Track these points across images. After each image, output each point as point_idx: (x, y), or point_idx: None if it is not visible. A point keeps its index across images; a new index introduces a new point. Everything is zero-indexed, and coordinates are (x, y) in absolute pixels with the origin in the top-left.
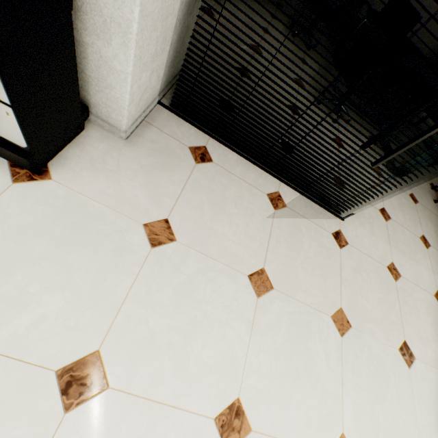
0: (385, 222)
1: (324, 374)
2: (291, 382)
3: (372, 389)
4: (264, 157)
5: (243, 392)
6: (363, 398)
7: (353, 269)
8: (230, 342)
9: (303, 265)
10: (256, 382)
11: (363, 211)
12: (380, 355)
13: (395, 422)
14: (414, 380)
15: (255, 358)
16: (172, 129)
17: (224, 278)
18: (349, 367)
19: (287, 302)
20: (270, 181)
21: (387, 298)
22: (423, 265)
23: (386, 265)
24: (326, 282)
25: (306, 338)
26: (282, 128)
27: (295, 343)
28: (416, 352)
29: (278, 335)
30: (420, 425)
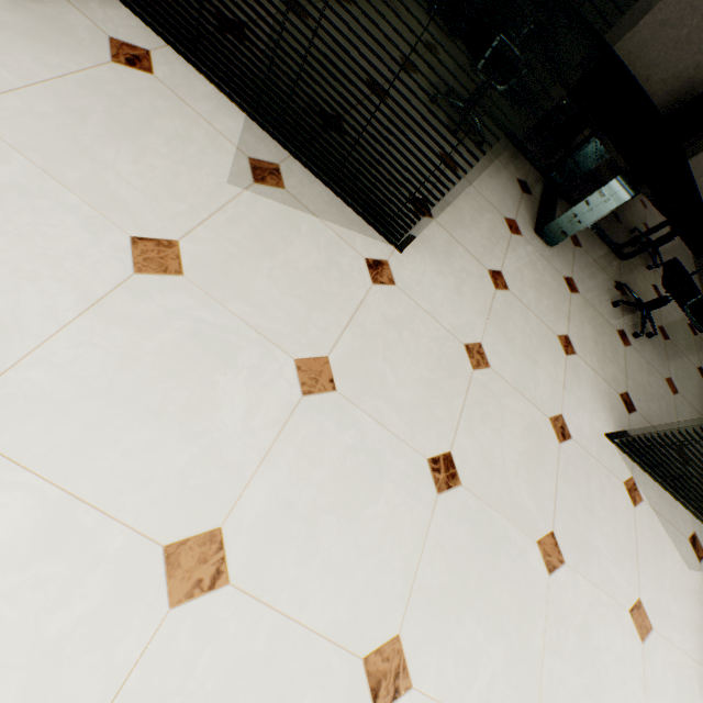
0: (494, 290)
1: (227, 430)
2: (137, 412)
3: (334, 491)
4: (261, 100)
5: (3, 384)
6: (302, 496)
7: (387, 319)
8: (22, 305)
9: (274, 272)
10: (49, 383)
11: (454, 259)
12: (382, 452)
13: (362, 557)
14: (441, 514)
15: (70, 349)
16: (88, 3)
17: (72, 220)
18: (295, 443)
19: (202, 305)
20: (269, 147)
21: (441, 383)
22: (548, 373)
23: (464, 341)
24: (312, 313)
25: (216, 367)
26: (272, 28)
27: (185, 363)
28: (468, 477)
29: (150, 339)
30: (420, 582)
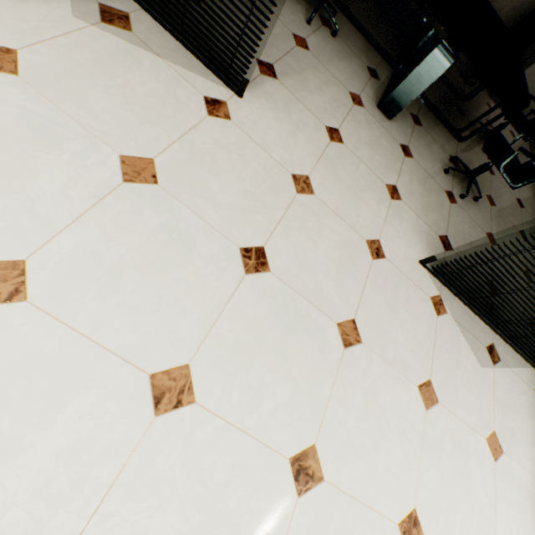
0: (328, 141)
1: (43, 193)
2: None
3: (142, 254)
4: None
5: None
6: (110, 252)
7: (218, 143)
8: None
9: (111, 90)
10: None
11: (293, 112)
12: (195, 235)
13: (162, 305)
14: (246, 288)
15: None
16: None
17: None
18: (110, 214)
19: (34, 100)
20: None
21: (264, 197)
22: (371, 209)
23: (292, 172)
24: (144, 126)
25: (40, 147)
26: None
27: (9, 139)
28: (278, 267)
29: None
30: (216, 331)
